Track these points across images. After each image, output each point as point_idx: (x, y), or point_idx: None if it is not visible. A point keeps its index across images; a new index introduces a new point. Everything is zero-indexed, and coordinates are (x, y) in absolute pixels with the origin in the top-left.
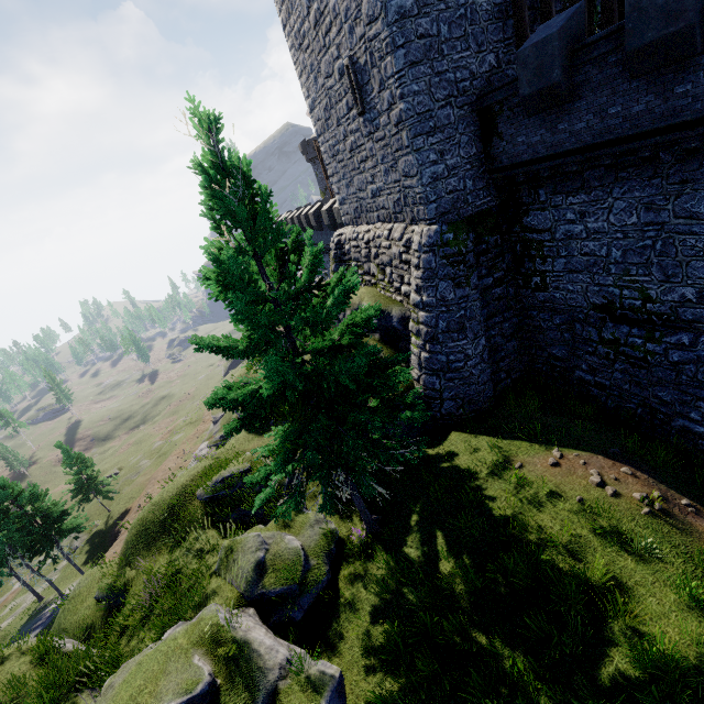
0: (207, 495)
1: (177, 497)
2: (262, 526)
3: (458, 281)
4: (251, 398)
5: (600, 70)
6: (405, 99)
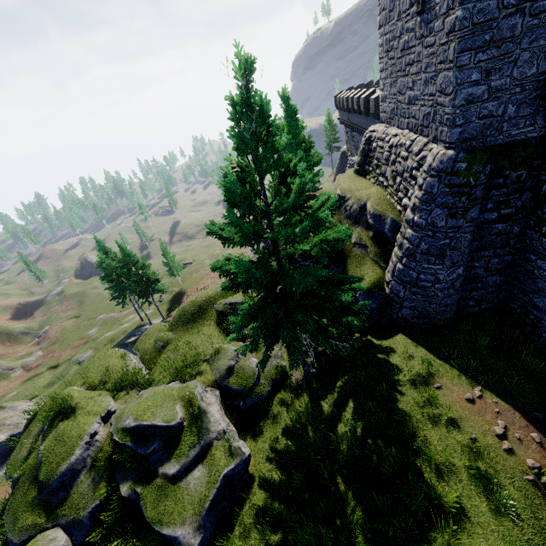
0: (219, 309)
1: (204, 303)
2: (242, 343)
3: (454, 211)
4: (237, 273)
5: None
6: (464, 5)
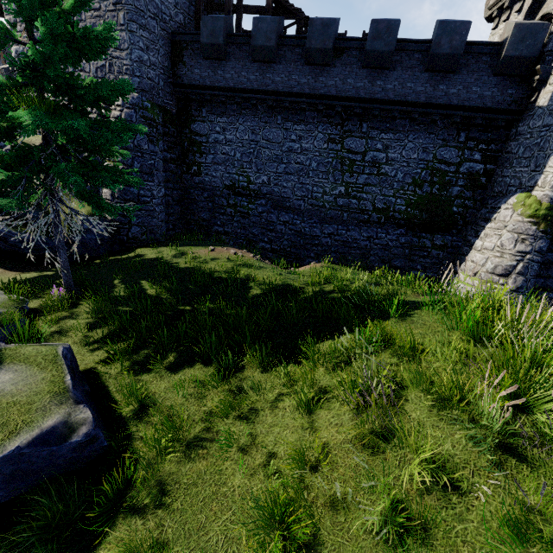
0: None
1: None
2: None
3: (151, 138)
4: None
5: (239, 51)
6: None
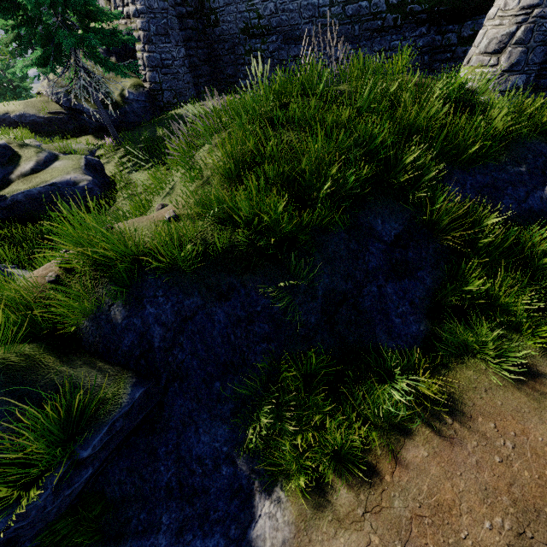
0: None
1: None
2: None
3: None
4: None
5: None
6: None
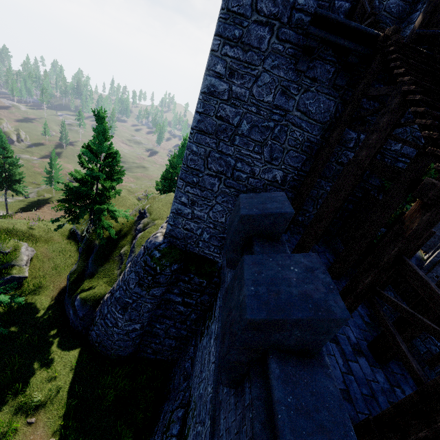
0: None
1: None
2: None
3: (142, 282)
4: None
5: None
6: (186, 149)
